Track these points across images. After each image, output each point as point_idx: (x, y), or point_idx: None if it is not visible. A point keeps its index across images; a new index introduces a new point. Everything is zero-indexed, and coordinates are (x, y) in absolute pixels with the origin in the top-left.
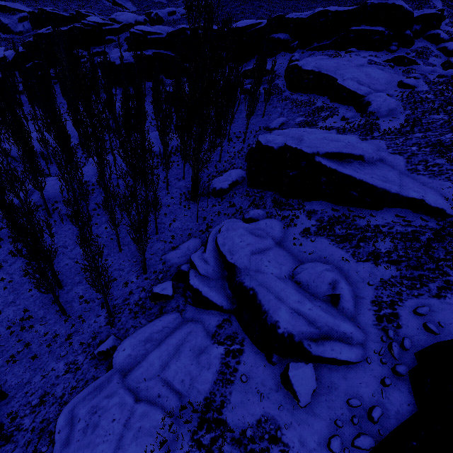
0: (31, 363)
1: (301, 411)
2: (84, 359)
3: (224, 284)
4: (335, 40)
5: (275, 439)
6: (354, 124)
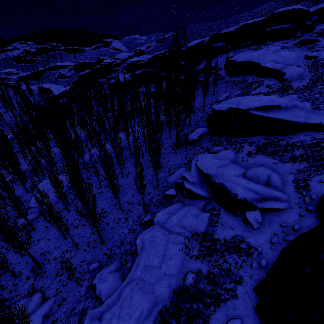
0: (111, 230)
1: (255, 231)
2: (136, 227)
3: (204, 186)
4: (255, 39)
5: (242, 241)
6: (275, 88)
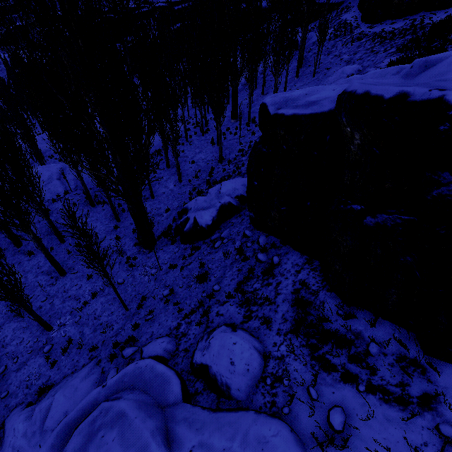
0: None
1: None
2: None
3: None
4: None
5: None
6: None
